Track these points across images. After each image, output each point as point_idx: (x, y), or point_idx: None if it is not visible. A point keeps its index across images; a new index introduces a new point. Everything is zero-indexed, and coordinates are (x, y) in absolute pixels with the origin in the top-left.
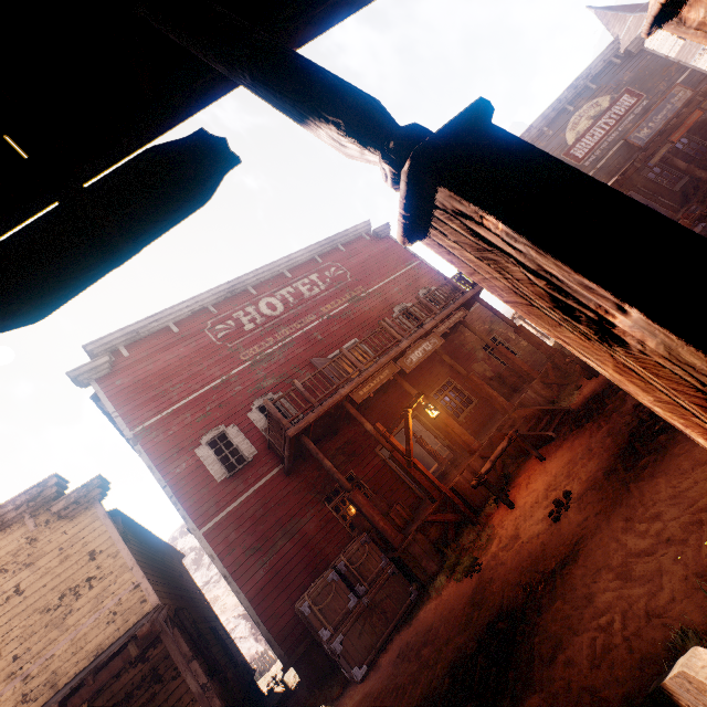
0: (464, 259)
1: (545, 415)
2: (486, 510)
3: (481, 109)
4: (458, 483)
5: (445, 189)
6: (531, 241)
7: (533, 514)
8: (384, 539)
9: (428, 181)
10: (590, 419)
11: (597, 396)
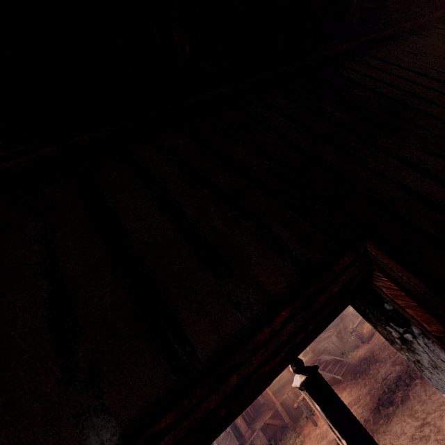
0: (309, 402)
1: (337, 362)
2: (301, 423)
3: (316, 371)
4: (285, 399)
5: (307, 393)
6: (325, 415)
7: (327, 434)
8: (240, 431)
9: (303, 388)
10: (361, 376)
11: (366, 359)
